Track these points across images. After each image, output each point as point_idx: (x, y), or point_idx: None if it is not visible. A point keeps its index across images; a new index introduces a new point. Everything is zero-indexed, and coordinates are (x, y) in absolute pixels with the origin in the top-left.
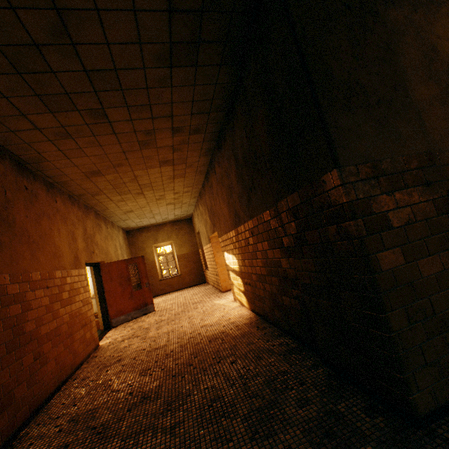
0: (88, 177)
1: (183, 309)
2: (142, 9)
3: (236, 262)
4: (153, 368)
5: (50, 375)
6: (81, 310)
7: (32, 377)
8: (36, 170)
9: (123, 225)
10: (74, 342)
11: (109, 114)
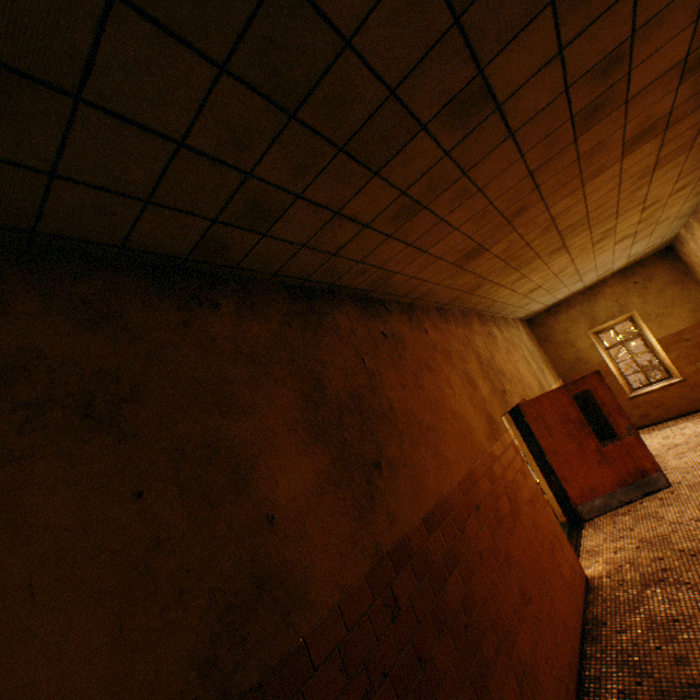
0: (460, 267)
1: None
2: None
3: None
4: None
5: None
6: (534, 521)
7: None
8: (383, 296)
9: (519, 315)
10: (552, 600)
11: (494, 80)
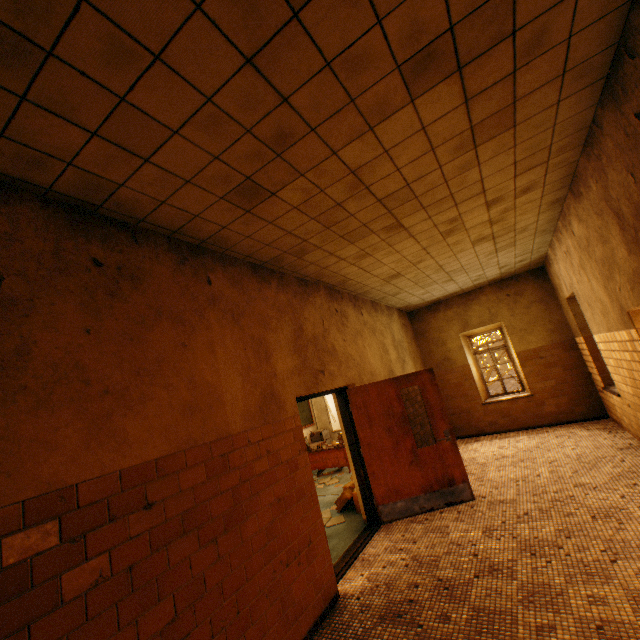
0: (246, 209)
1: (558, 536)
2: None
3: None
4: None
5: None
6: (275, 525)
7: None
8: (135, 222)
9: (395, 304)
10: (243, 633)
11: None
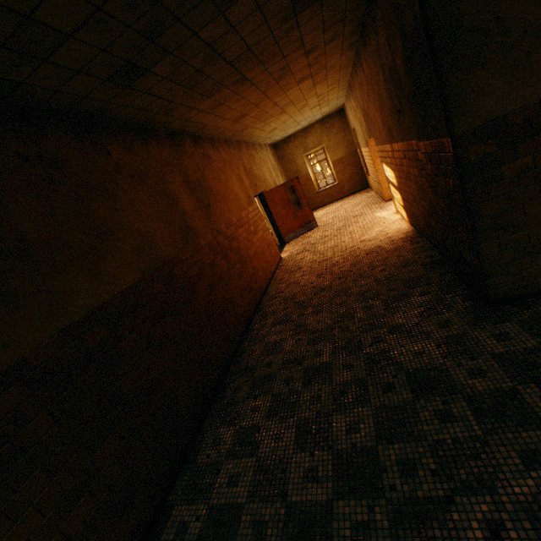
0: (236, 122)
1: (344, 224)
2: (265, 3)
3: (393, 177)
4: (324, 274)
5: (262, 278)
6: (263, 236)
7: (255, 279)
8: (201, 135)
9: (268, 142)
10: (267, 258)
11: (247, 76)
